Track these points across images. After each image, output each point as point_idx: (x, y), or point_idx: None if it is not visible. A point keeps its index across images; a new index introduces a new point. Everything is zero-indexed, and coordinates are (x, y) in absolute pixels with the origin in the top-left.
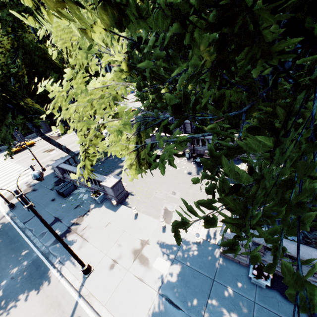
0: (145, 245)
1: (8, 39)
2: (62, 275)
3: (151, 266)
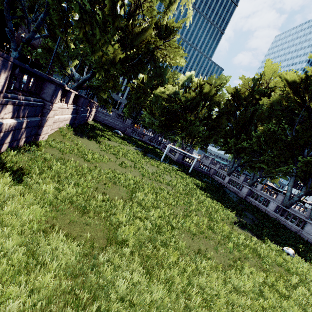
0: None
1: None
2: None
3: None
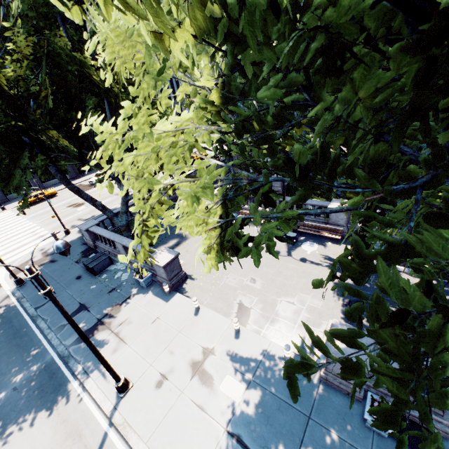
0: (209, 356)
1: (31, 44)
2: (87, 391)
3: (216, 388)
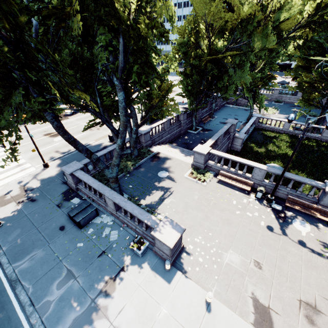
0: None
1: None
2: None
3: None
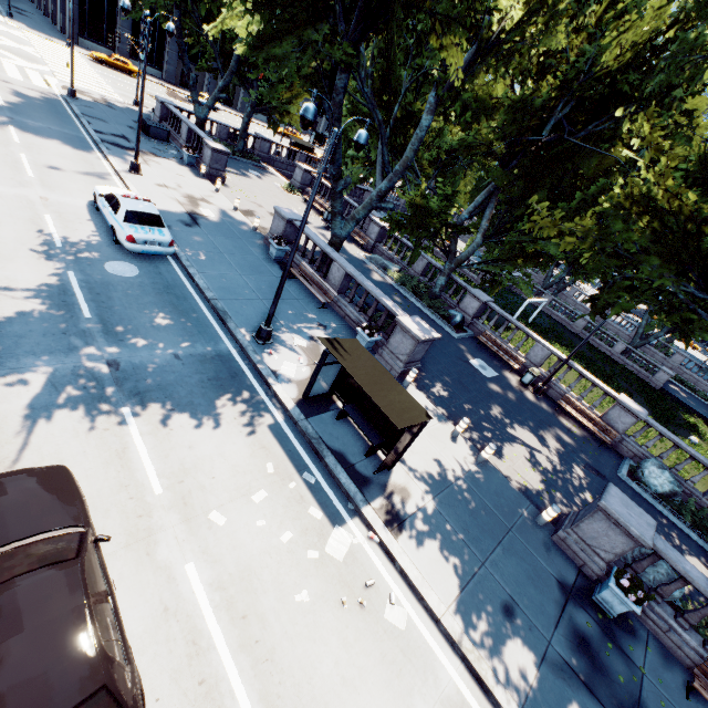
0: (205, 202)
1: None
2: (106, 160)
3: (197, 207)
